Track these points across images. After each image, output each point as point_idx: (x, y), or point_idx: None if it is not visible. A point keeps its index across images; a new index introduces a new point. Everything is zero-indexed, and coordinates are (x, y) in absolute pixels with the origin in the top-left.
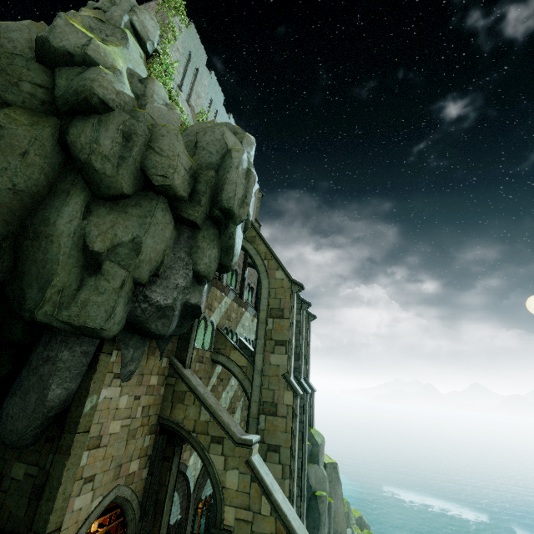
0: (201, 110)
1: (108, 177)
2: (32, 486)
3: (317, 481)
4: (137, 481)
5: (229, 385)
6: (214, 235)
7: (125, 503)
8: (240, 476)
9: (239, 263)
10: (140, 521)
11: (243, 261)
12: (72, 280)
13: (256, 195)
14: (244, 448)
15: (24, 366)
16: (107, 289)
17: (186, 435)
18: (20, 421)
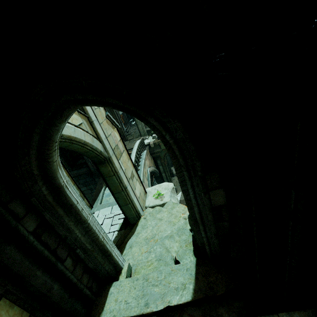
0: None
1: None
2: None
3: None
4: None
5: None
6: None
7: None
8: None
9: None
10: None
11: None
12: None
13: None
14: None
15: None
16: None
17: None
18: None
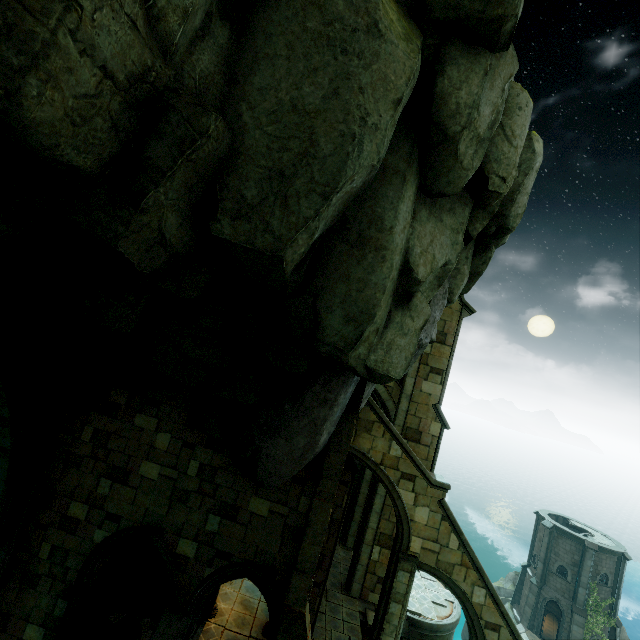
0: None
1: (462, 169)
2: (283, 525)
3: None
4: None
5: None
6: (471, 256)
7: None
8: (431, 514)
9: None
10: None
11: None
12: (385, 314)
13: None
14: (438, 490)
15: (283, 400)
16: (410, 329)
17: (372, 466)
18: (284, 465)
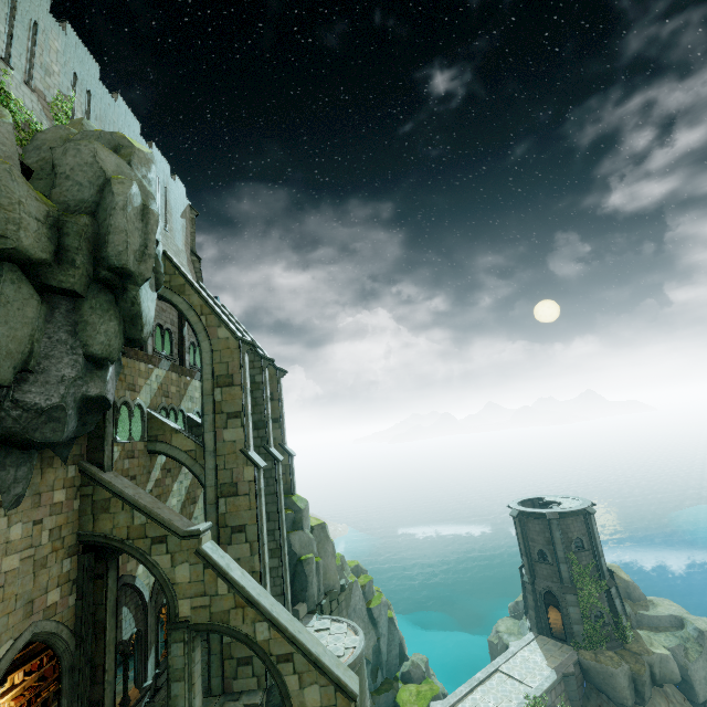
0: (58, 96)
1: None
2: None
3: (302, 546)
4: (62, 611)
5: (181, 473)
6: (107, 303)
7: (50, 637)
8: (192, 568)
9: (172, 318)
10: (78, 649)
11: (178, 315)
12: None
13: (187, 215)
14: (193, 539)
15: None
16: None
17: (119, 545)
18: None
